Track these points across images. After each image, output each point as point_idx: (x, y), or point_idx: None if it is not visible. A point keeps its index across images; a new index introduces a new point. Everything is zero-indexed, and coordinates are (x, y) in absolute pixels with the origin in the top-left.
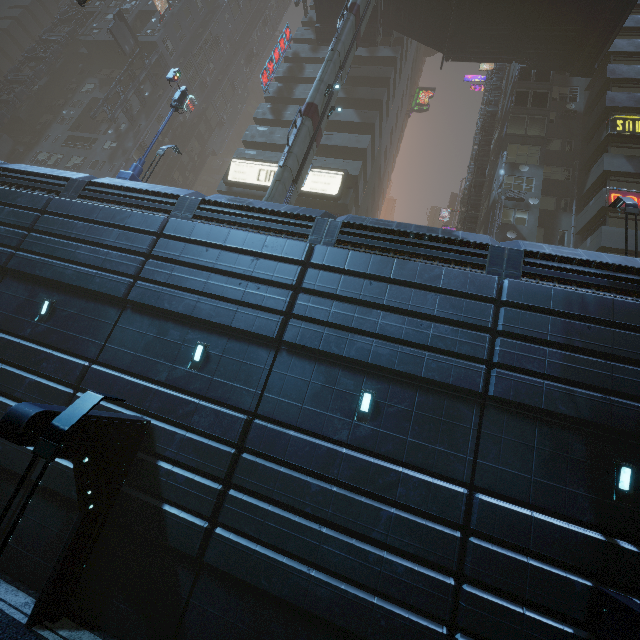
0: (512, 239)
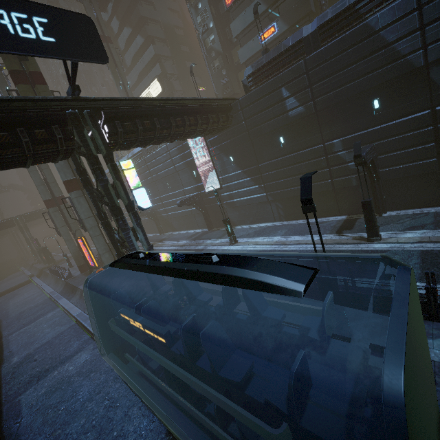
0: (214, 56)
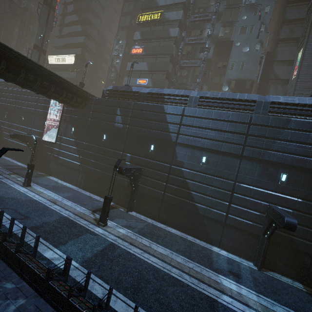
0: (114, 71)
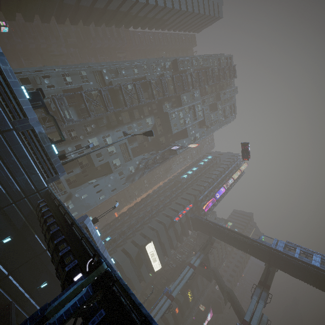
0: None
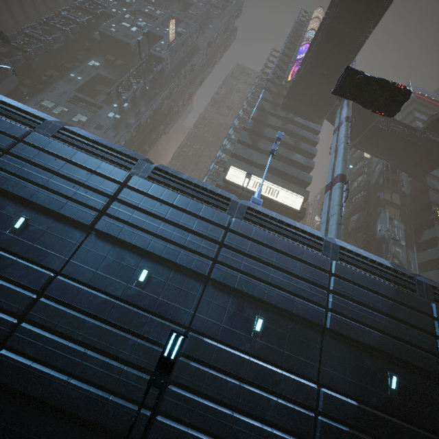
0: (396, 263)
